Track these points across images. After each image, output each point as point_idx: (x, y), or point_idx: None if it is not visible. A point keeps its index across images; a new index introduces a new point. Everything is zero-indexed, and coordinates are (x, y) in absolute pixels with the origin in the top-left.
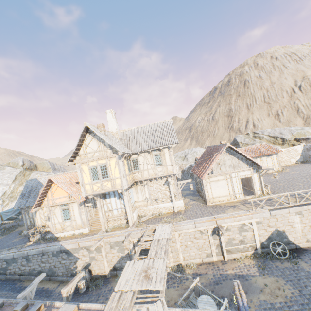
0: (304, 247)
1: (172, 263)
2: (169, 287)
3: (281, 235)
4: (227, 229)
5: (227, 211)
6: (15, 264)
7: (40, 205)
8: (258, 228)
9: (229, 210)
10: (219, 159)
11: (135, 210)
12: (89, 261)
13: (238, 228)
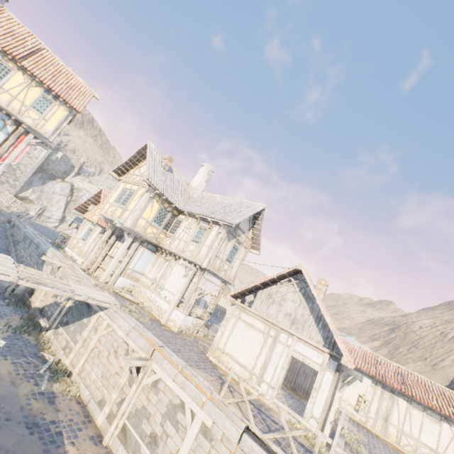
0: None
1: (69, 361)
2: (15, 364)
3: None
4: (156, 384)
5: (199, 370)
6: (24, 243)
7: (83, 213)
8: (198, 448)
9: (204, 373)
10: (278, 289)
11: (131, 280)
12: None
13: (170, 402)
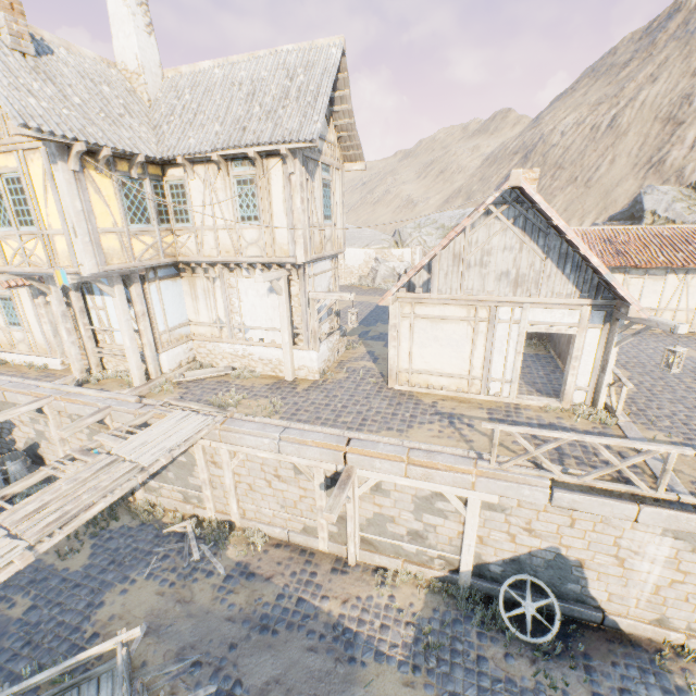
0: (636, 634)
1: (212, 512)
2: (152, 576)
3: (563, 570)
4: (378, 487)
5: (416, 431)
6: None
7: None
8: (488, 523)
9: (424, 429)
10: (470, 239)
11: (179, 346)
12: (36, 438)
13: (416, 497)
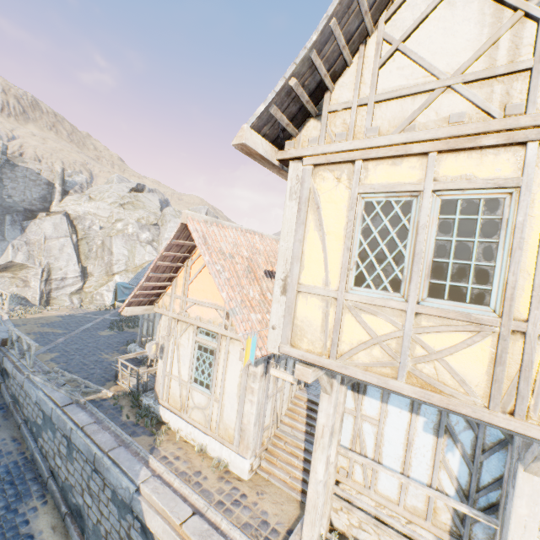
0: None
1: None
2: None
3: None
4: None
5: None
6: (52, 435)
7: (151, 302)
8: None
9: None
10: None
11: None
12: None
13: None
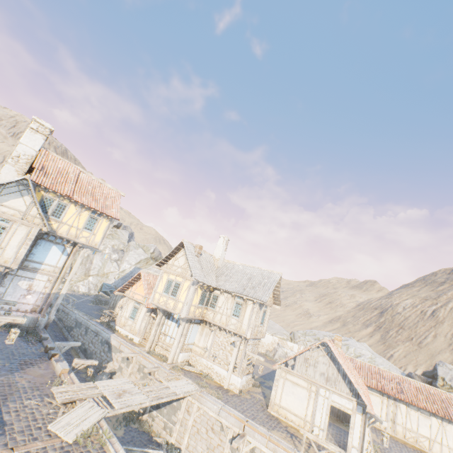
0: None
1: (174, 439)
2: None
3: None
4: (253, 450)
5: (275, 431)
6: (79, 329)
7: (123, 292)
8: None
9: (278, 432)
10: (311, 354)
11: (187, 352)
12: (117, 369)
13: None
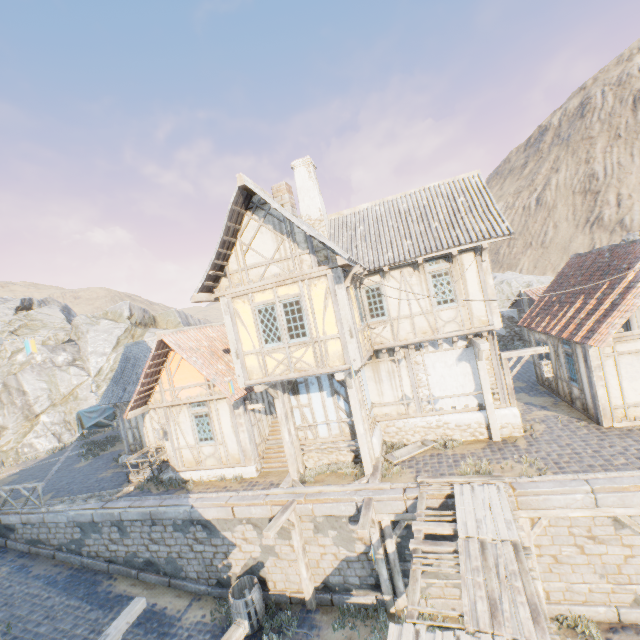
0: None
1: None
2: None
3: None
4: None
5: None
6: (98, 535)
7: (145, 403)
8: None
9: None
10: None
11: (376, 428)
12: (260, 555)
13: None
